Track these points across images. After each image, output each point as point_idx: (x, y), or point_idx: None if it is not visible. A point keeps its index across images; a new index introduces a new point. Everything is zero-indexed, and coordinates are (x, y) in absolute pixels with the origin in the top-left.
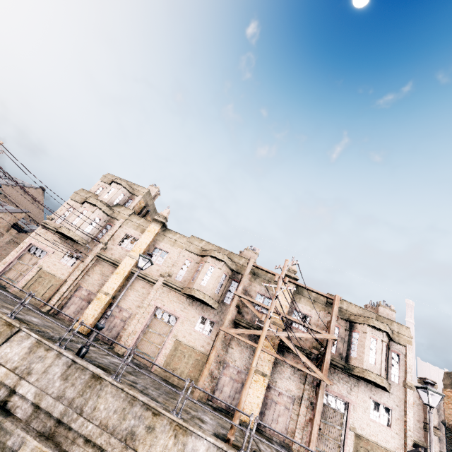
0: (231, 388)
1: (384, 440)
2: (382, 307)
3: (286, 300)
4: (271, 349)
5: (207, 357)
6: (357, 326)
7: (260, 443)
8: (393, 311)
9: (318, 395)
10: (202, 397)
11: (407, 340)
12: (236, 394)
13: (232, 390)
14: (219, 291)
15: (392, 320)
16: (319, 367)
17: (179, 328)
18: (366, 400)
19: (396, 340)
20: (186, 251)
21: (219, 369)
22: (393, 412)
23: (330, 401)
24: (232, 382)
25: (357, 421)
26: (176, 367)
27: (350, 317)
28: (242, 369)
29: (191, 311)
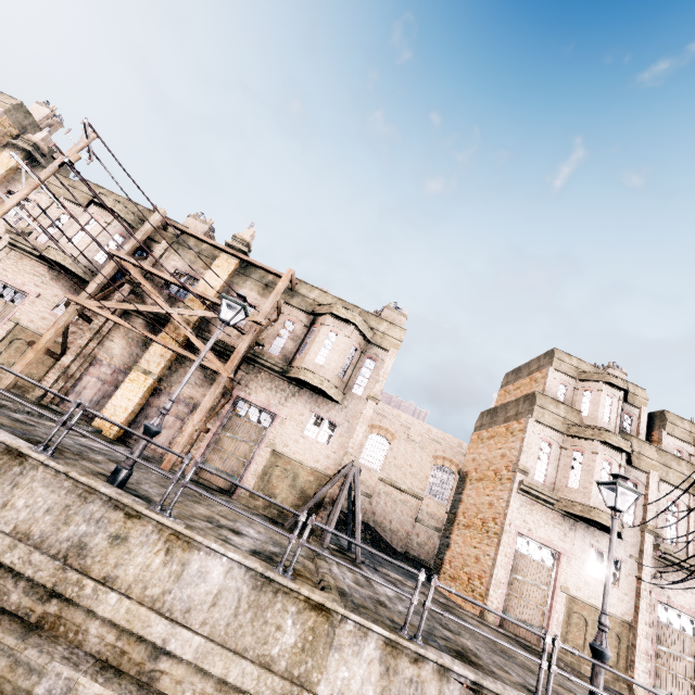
0: (96, 391)
1: (313, 459)
2: (388, 310)
3: (217, 280)
4: (171, 341)
5: (66, 351)
6: (319, 319)
7: (29, 410)
8: (403, 315)
9: (209, 392)
10: (35, 397)
11: (395, 344)
12: (102, 399)
13: (97, 395)
14: (107, 260)
15: (383, 319)
16: (246, 371)
17: (26, 309)
18: (305, 413)
19: (378, 342)
20: (66, 201)
21: (82, 367)
22: (340, 428)
23: (252, 414)
24: (100, 384)
25: (280, 437)
26: (11, 361)
27: (315, 308)
28: (121, 369)
29: (52, 287)
